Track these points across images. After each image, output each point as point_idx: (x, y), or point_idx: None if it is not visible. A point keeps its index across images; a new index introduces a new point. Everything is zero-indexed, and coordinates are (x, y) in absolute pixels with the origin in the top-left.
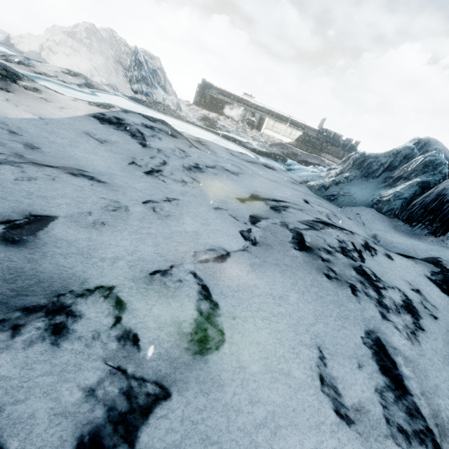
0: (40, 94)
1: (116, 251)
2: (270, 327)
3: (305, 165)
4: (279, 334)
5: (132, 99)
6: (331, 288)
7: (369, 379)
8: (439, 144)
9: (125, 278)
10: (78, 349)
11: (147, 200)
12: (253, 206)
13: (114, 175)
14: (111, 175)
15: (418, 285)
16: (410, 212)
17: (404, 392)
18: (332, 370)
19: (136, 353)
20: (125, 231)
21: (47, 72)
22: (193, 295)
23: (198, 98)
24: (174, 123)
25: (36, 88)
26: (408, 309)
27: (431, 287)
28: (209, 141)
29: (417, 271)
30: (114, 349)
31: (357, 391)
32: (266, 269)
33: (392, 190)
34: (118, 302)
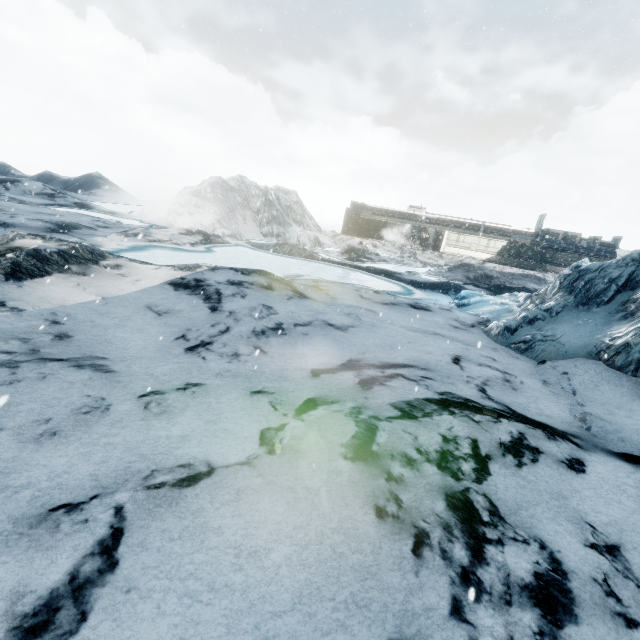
0: (119, 270)
1: (35, 474)
2: (185, 614)
3: (500, 292)
4: (193, 630)
5: (254, 245)
6: (372, 538)
7: None
8: None
9: (9, 517)
10: None
11: (151, 391)
12: (329, 382)
13: (140, 358)
14: (136, 358)
15: (624, 535)
16: None
17: None
18: None
19: None
20: (76, 442)
21: (162, 238)
22: (85, 547)
23: (347, 225)
24: (301, 265)
25: (118, 265)
26: (542, 595)
27: None
28: (332, 283)
29: None
30: None
31: None
32: (263, 498)
33: (633, 324)
34: None
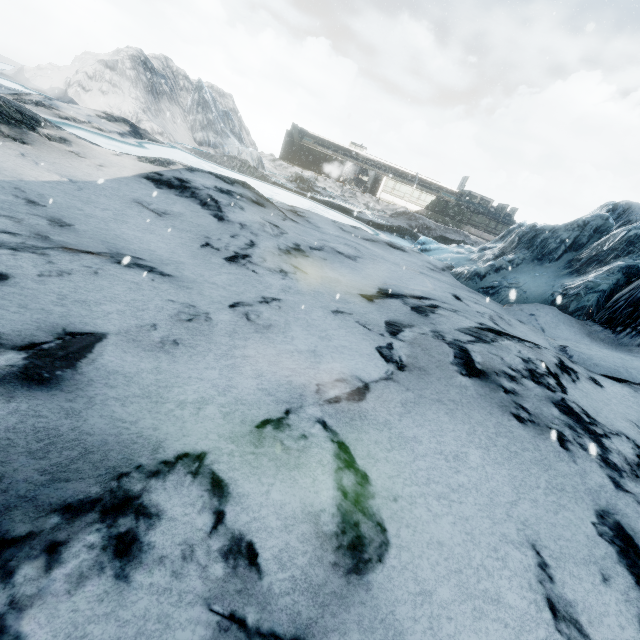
0: (69, 146)
1: (199, 389)
2: (452, 513)
3: (444, 243)
4: (468, 525)
5: (195, 152)
6: (527, 438)
7: (626, 604)
8: None
9: (220, 437)
10: (161, 582)
11: (235, 302)
12: (387, 307)
13: (181, 263)
14: (177, 263)
15: None
16: (612, 312)
17: None
18: (565, 589)
19: (256, 581)
20: (209, 353)
21: (76, 117)
22: (329, 462)
23: (286, 151)
24: (255, 186)
25: (64, 138)
26: None
27: None
28: (308, 211)
29: (639, 404)
30: (219, 578)
31: (612, 627)
32: (425, 410)
33: (581, 279)
34: (215, 482)
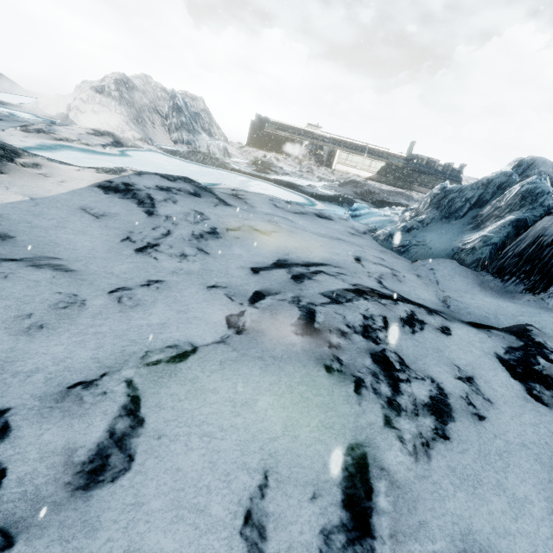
0: (39, 169)
1: (39, 361)
2: (207, 447)
3: (381, 206)
4: (217, 456)
5: (167, 151)
6: (326, 386)
7: (319, 516)
8: (548, 164)
9: (32, 396)
10: None
11: (118, 287)
12: (268, 277)
13: (94, 258)
14: (90, 259)
15: (475, 370)
16: (502, 262)
17: (364, 533)
18: (270, 504)
19: None
20: (66, 333)
21: (69, 137)
22: (113, 411)
23: (252, 138)
24: (215, 174)
25: (37, 163)
26: (435, 408)
27: (497, 371)
28: (249, 193)
29: (483, 349)
30: None
31: (293, 532)
32: (241, 366)
33: (479, 233)
34: (3, 428)
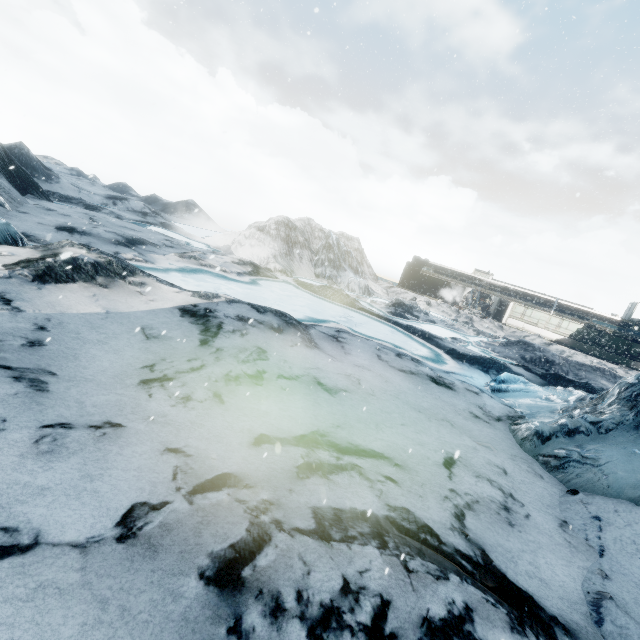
0: (141, 288)
1: None
2: None
3: (555, 383)
4: None
5: (300, 284)
6: None
7: None
8: None
9: None
10: None
11: (61, 422)
12: (265, 456)
13: (90, 381)
14: (85, 381)
15: None
16: None
17: None
18: None
19: None
20: None
21: (213, 264)
22: None
23: (405, 278)
24: (338, 311)
25: (144, 283)
26: None
27: None
28: (354, 336)
29: None
30: None
31: None
32: (60, 606)
33: None
34: None
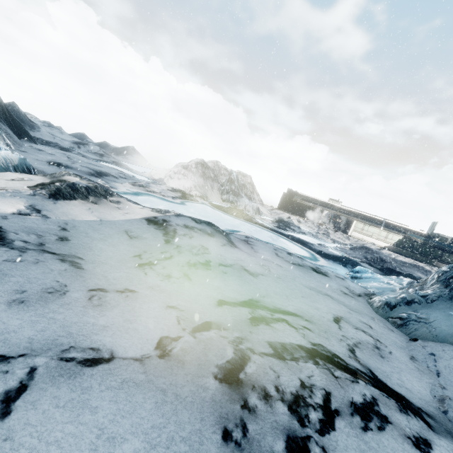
0: (118, 205)
1: None
2: None
3: (389, 274)
4: None
5: (214, 206)
6: None
7: None
8: None
9: None
10: None
11: (99, 288)
12: (227, 312)
13: (105, 263)
14: (102, 263)
15: None
16: None
17: None
18: None
19: None
20: (33, 311)
21: (155, 190)
22: None
23: (282, 204)
24: (242, 224)
25: (119, 201)
26: None
27: None
28: (258, 241)
29: None
30: None
31: None
32: (139, 392)
33: None
34: None
